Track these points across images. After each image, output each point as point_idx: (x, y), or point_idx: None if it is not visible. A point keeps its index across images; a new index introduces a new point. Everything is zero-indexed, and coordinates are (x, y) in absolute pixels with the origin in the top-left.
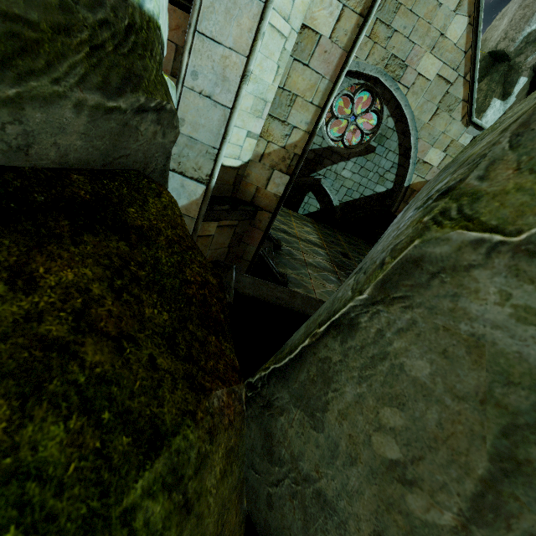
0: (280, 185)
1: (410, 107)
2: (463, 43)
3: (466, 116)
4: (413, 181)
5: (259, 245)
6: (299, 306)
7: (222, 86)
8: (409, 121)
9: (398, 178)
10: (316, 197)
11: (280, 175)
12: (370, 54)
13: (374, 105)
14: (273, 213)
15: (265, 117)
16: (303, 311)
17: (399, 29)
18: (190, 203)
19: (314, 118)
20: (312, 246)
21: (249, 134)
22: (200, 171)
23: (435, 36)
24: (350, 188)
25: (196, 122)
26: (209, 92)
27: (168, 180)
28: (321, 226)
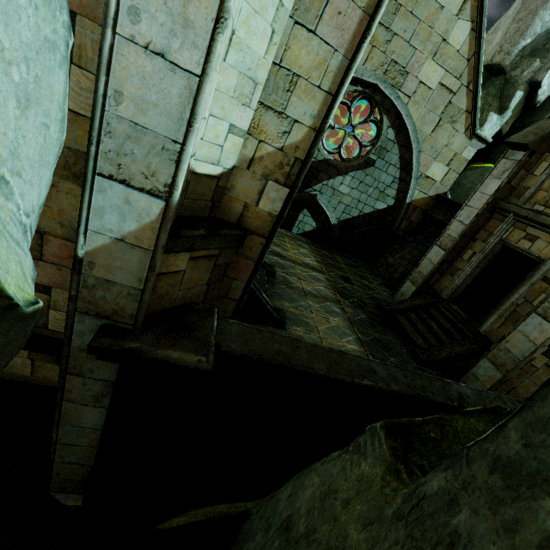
0: (276, 201)
1: (412, 117)
2: (466, 50)
3: (470, 128)
4: (415, 197)
5: (249, 280)
6: (304, 361)
7: (183, 36)
8: (411, 132)
9: (399, 194)
10: (312, 214)
11: (277, 187)
12: (368, 59)
13: (373, 114)
14: (267, 237)
15: (254, 106)
16: (310, 368)
17: (399, 33)
18: (141, 228)
19: (322, 109)
20: (310, 271)
21: (232, 129)
22: (154, 178)
23: (437, 41)
24: (348, 205)
25: (142, 98)
26: (162, 46)
27: (103, 192)
28: (317, 247)
